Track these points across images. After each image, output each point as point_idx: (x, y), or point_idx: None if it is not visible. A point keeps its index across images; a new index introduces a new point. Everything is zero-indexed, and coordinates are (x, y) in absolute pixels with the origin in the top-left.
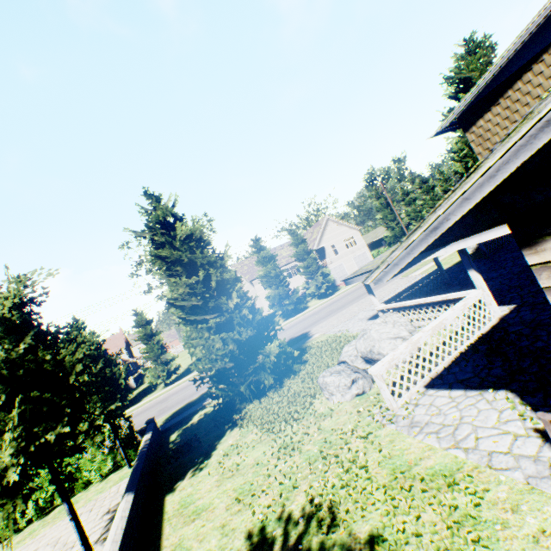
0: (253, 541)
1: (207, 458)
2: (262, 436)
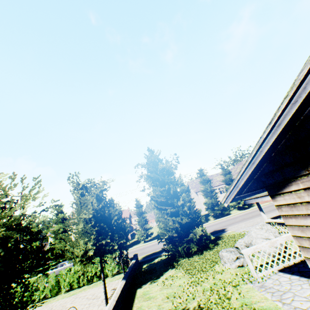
0: None
1: (158, 278)
2: (185, 274)
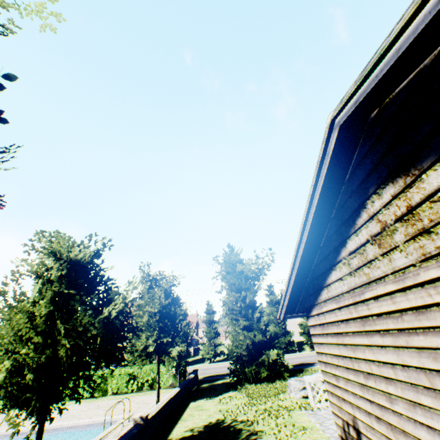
0: (218, 420)
1: (215, 396)
2: (245, 397)
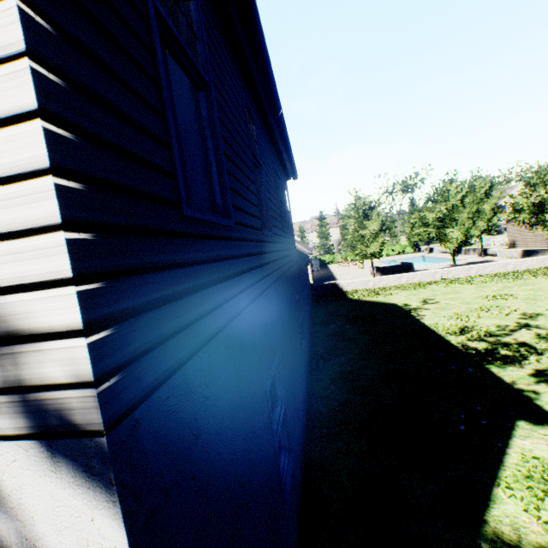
0: None
1: None
2: None
